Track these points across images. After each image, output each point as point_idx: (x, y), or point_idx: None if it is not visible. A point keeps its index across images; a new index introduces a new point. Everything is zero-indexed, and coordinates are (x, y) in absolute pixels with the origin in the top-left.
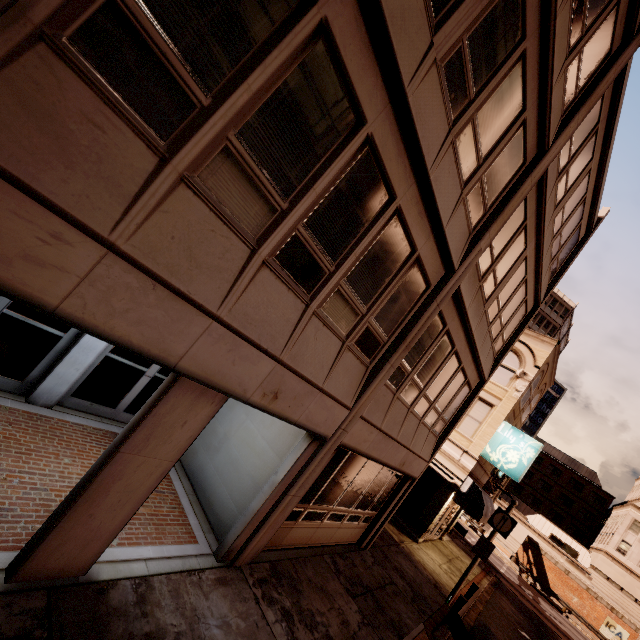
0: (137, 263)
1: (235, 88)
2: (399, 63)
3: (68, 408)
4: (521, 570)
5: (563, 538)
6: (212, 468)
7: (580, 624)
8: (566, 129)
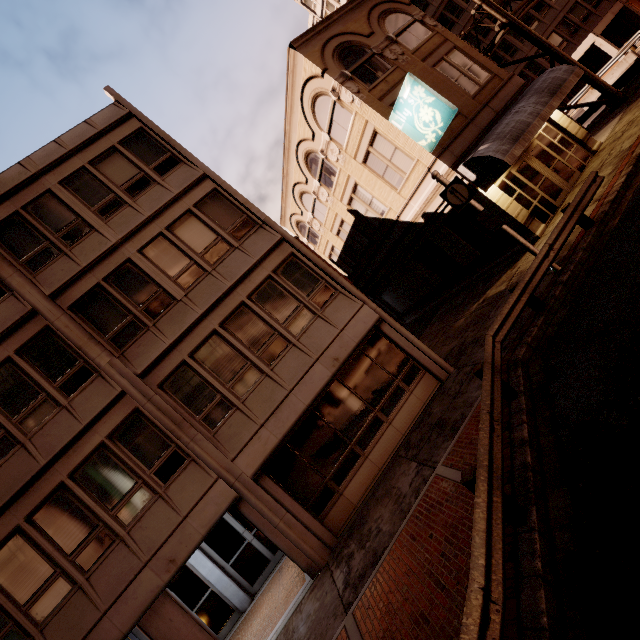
0: None
1: (6, 609)
2: None
3: (260, 588)
4: None
5: None
6: None
7: None
8: (18, 291)
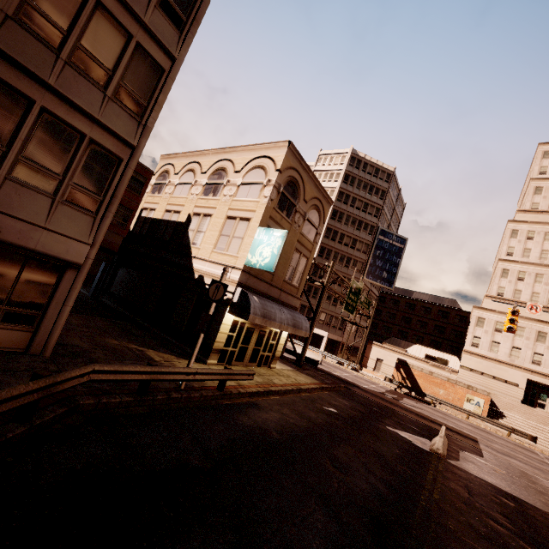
0: None
1: None
2: None
3: None
4: (399, 387)
5: (437, 355)
6: None
7: (449, 409)
8: None
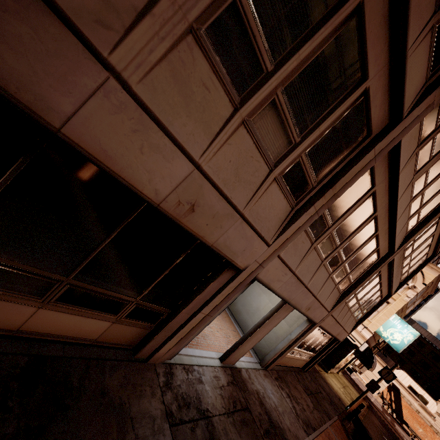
0: (297, 276)
1: (339, 219)
2: (398, 195)
3: None
4: (384, 403)
5: (418, 390)
6: (251, 322)
7: None
8: None
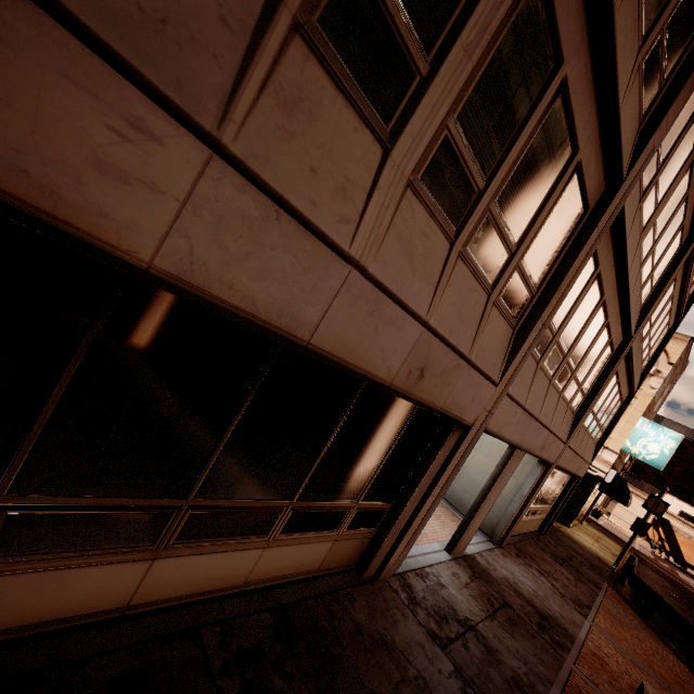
0: (527, 410)
1: (564, 321)
2: (628, 267)
3: None
4: (652, 547)
5: (693, 514)
6: (458, 488)
7: None
8: None
